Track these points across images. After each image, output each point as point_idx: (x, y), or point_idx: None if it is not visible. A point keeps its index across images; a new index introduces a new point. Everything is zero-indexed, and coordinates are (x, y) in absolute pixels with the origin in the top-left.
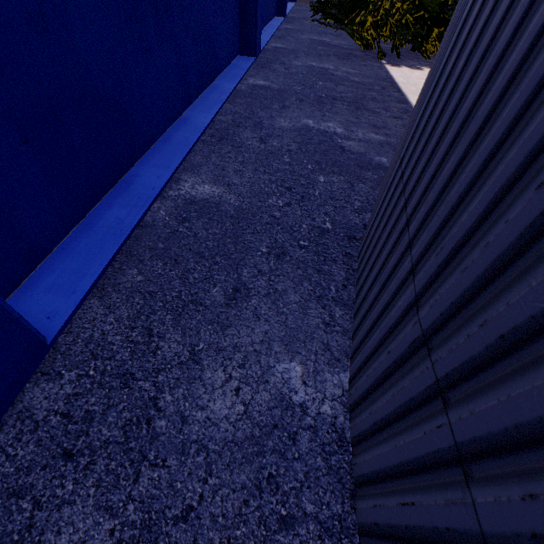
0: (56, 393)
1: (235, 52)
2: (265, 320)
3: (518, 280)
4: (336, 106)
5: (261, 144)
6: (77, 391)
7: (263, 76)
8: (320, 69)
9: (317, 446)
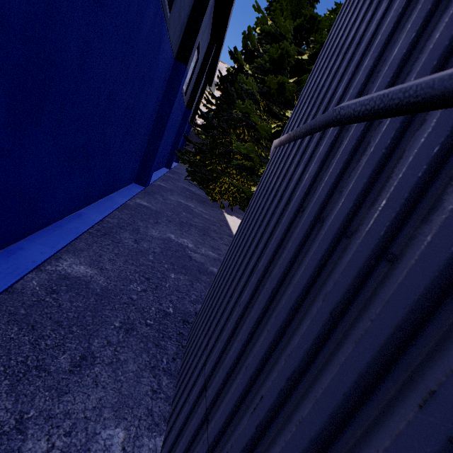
0: None
1: (131, 181)
2: (103, 387)
3: (233, 344)
4: (191, 230)
5: (135, 243)
6: None
7: (147, 200)
8: (185, 205)
9: None
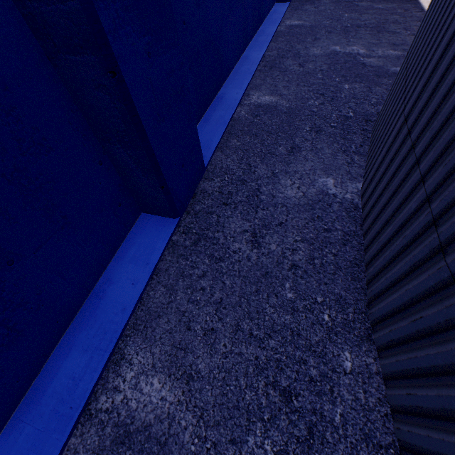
0: (213, 185)
1: (273, 0)
2: (311, 161)
3: (440, 65)
4: (359, 33)
5: (300, 68)
6: (222, 185)
7: (296, 17)
8: (345, 2)
9: (342, 209)
